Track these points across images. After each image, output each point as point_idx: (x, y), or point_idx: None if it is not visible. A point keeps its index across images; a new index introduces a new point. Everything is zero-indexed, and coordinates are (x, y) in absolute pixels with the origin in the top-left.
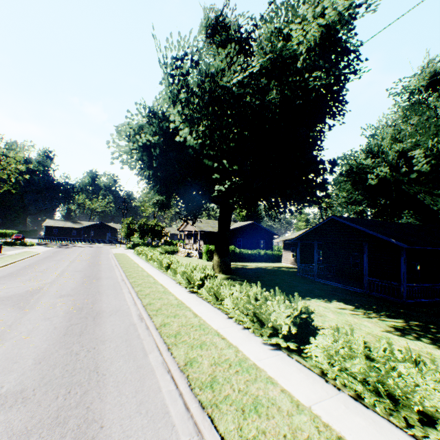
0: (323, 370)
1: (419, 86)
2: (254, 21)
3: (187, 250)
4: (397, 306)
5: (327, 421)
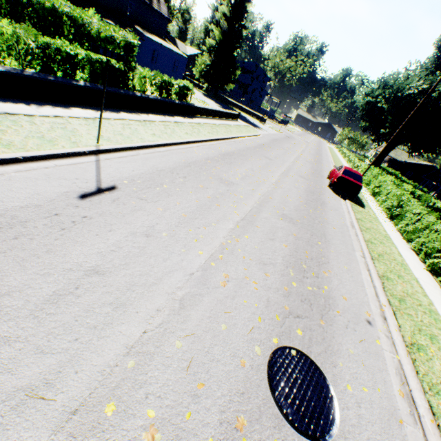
0: None
1: None
2: None
3: (368, 163)
4: None
5: None
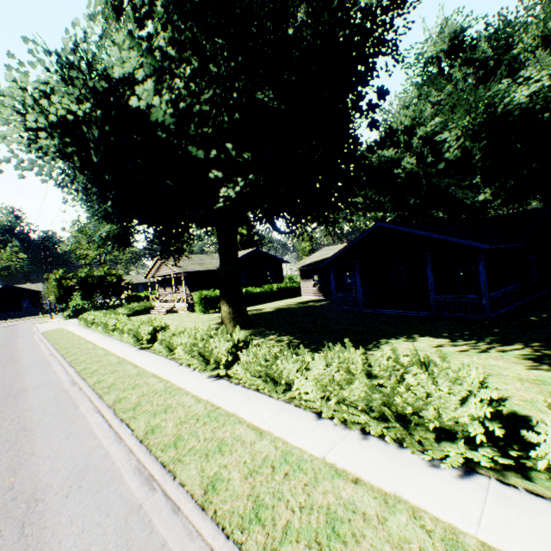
0: None
1: (435, 53)
2: None
3: (167, 304)
4: (487, 326)
5: None
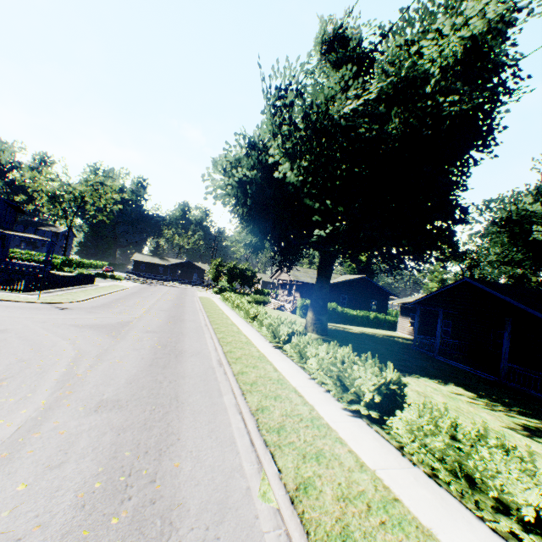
0: (404, 446)
1: None
2: (382, 31)
3: (279, 302)
4: None
5: (388, 485)
